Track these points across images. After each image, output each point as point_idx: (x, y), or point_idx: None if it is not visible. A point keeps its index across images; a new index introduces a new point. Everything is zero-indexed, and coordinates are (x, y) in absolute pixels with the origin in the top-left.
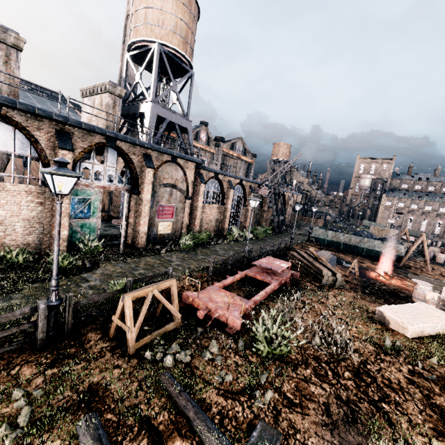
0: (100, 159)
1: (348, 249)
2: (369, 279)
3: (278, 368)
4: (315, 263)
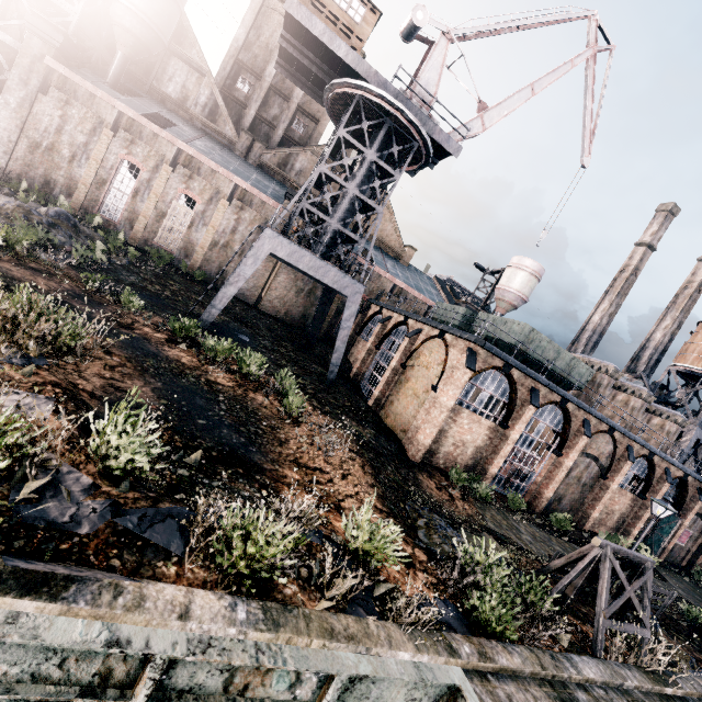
0: None
1: None
2: None
3: None
4: None
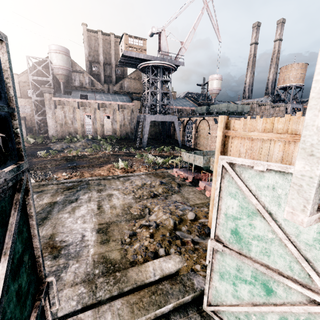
0: None
1: None
2: None
3: None
4: None
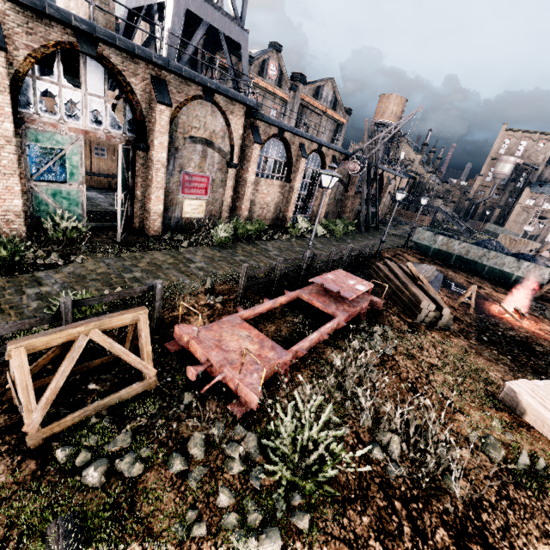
0: (113, 95)
1: (462, 264)
2: (489, 317)
3: (306, 513)
4: (411, 286)
